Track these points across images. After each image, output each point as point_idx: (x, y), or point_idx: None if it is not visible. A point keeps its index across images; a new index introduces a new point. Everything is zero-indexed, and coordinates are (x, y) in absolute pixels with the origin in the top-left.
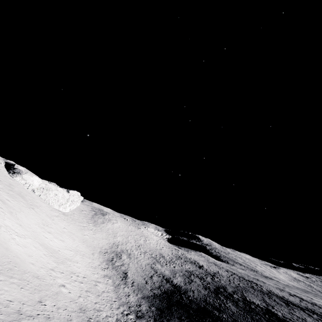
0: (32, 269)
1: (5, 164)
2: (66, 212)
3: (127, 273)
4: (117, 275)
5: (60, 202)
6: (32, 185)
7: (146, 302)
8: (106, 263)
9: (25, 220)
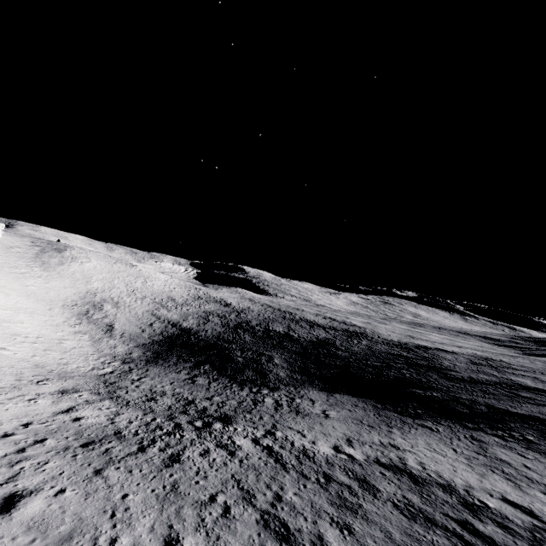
0: None
1: None
2: None
3: (113, 326)
4: (97, 329)
5: None
6: None
7: (141, 349)
8: (78, 318)
9: None
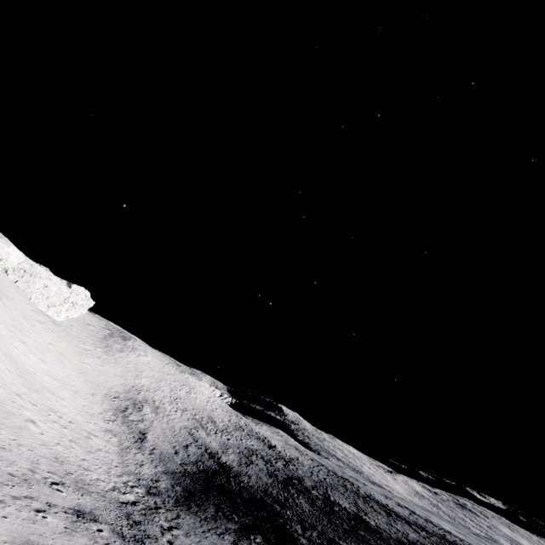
0: None
1: None
2: (58, 319)
3: (146, 435)
4: (129, 434)
5: (51, 301)
6: (6, 261)
7: (169, 478)
8: (114, 414)
9: None
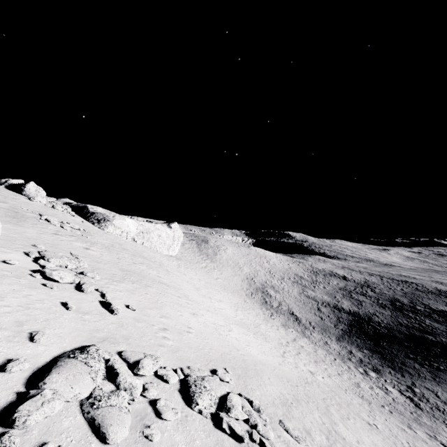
0: (292, 374)
1: (71, 208)
2: (175, 254)
3: (294, 314)
4: (289, 320)
5: (166, 244)
6: (129, 232)
7: (348, 344)
8: (266, 308)
9: (196, 298)
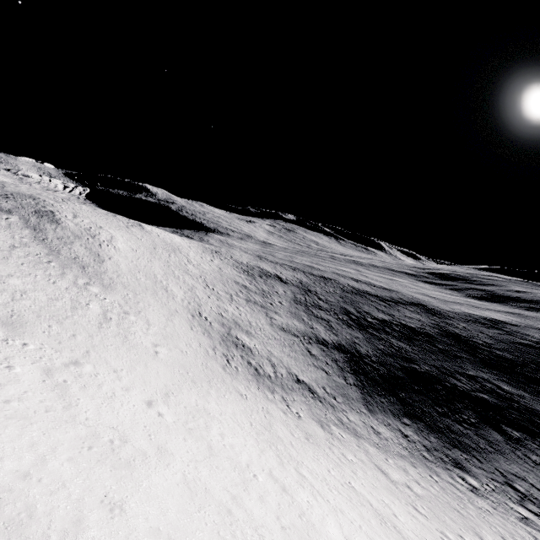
0: None
1: None
2: None
3: (300, 380)
4: (308, 400)
5: None
6: None
7: (384, 415)
8: (269, 390)
9: None
